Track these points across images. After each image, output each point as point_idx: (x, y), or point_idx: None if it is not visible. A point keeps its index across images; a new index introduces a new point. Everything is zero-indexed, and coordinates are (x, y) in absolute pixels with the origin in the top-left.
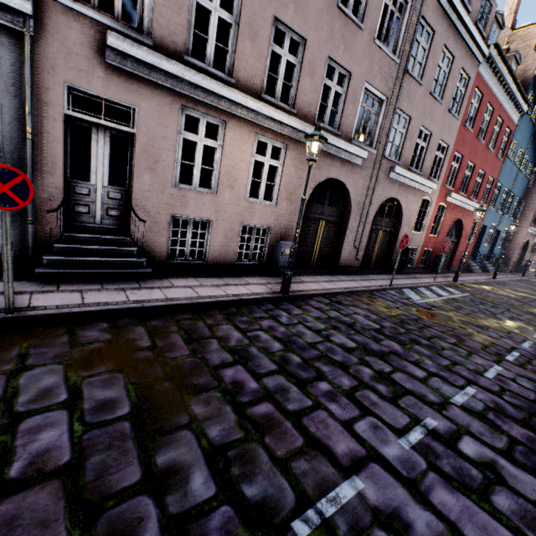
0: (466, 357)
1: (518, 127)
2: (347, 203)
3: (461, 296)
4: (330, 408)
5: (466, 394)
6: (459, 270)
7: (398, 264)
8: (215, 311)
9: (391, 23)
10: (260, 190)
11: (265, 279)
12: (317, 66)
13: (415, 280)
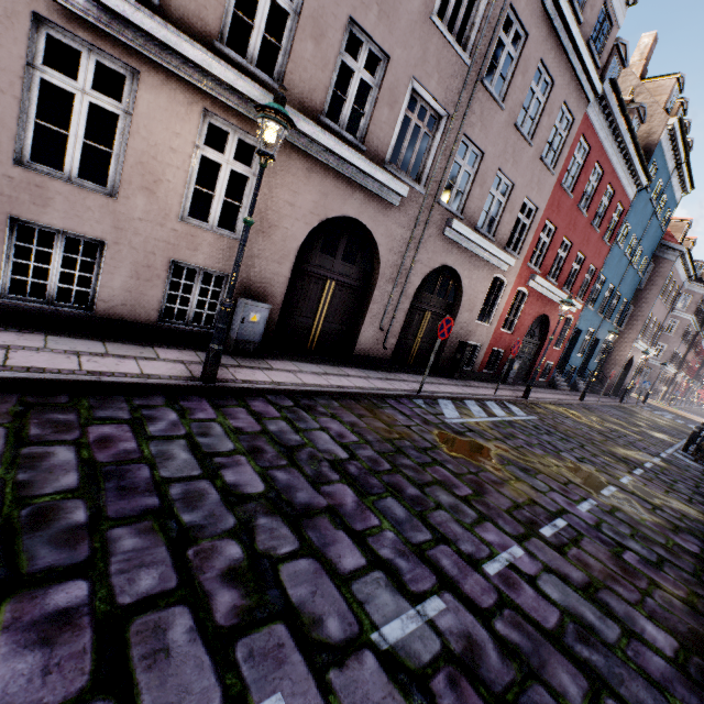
0: (470, 525)
1: (634, 206)
2: (375, 261)
3: (523, 420)
4: (2, 671)
5: (419, 618)
6: (532, 382)
7: (450, 364)
8: (11, 396)
9: (468, 7)
10: (211, 209)
11: (201, 356)
12: (329, 27)
13: (467, 390)
